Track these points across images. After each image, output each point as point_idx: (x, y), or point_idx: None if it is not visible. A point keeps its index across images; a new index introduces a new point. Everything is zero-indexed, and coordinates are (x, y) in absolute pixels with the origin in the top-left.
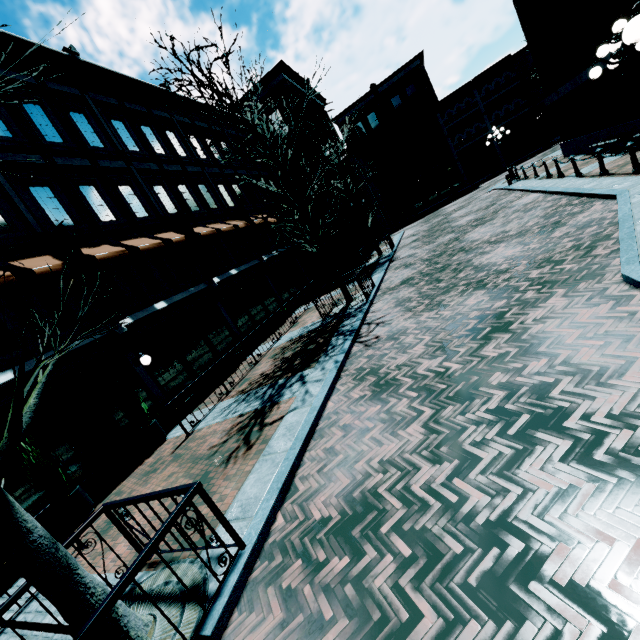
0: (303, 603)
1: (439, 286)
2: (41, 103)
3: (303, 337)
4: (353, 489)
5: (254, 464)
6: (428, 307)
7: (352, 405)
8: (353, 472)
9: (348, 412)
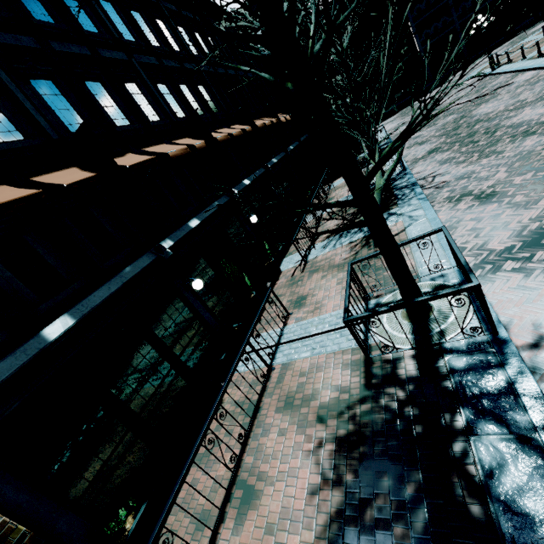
0: (533, 268)
1: (479, 144)
2: (139, 11)
3: None
4: (519, 233)
5: (408, 250)
6: (482, 156)
7: (466, 211)
8: (510, 229)
9: (466, 214)
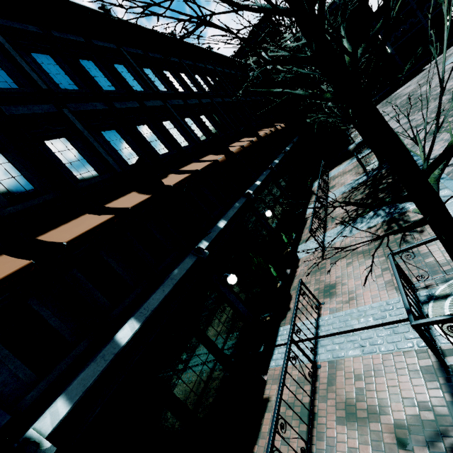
0: None
1: None
2: (169, 70)
3: (358, 187)
4: None
5: None
6: None
7: None
8: None
9: None
